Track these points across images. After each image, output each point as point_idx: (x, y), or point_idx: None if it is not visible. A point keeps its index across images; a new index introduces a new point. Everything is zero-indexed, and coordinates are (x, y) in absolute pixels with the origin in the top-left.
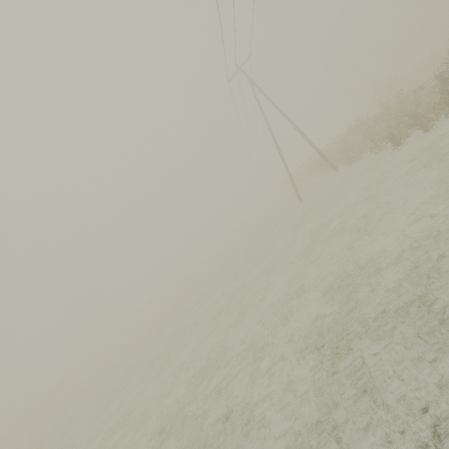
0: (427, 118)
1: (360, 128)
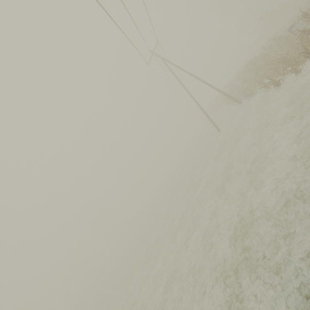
0: (297, 61)
1: (250, 69)
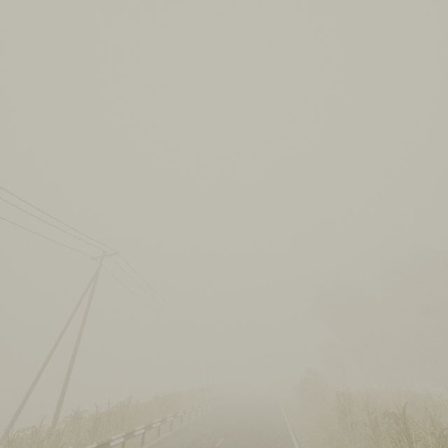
0: None
1: (76, 415)
